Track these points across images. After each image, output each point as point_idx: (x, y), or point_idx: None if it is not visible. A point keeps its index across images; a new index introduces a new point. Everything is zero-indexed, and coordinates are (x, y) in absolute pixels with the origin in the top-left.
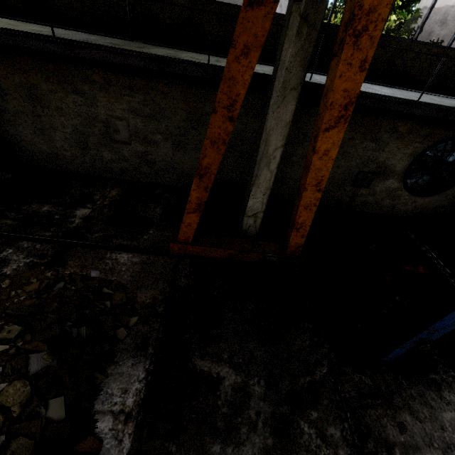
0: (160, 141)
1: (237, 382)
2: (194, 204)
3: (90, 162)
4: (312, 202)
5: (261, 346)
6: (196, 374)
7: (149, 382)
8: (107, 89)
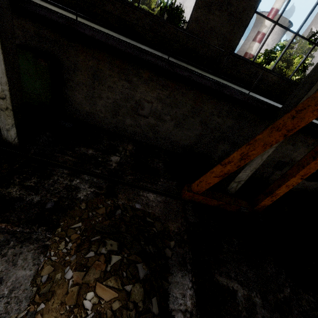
0: (168, 120)
1: (245, 294)
2: (223, 173)
3: (115, 123)
4: (293, 183)
5: (250, 270)
6: (220, 286)
7: (195, 290)
8: (148, 83)
